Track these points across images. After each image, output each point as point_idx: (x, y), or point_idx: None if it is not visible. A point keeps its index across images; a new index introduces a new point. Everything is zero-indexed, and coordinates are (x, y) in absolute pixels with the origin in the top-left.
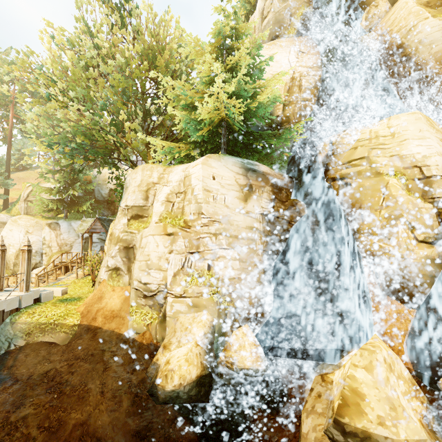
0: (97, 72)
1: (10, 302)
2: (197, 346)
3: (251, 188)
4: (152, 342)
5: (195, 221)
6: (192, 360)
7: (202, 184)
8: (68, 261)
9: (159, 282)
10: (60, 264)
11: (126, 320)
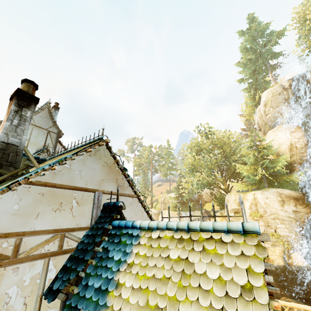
0: (201, 156)
1: None
2: (279, 256)
3: (284, 201)
4: None
5: (264, 214)
6: (279, 258)
7: (263, 201)
8: None
9: None
10: None
11: None
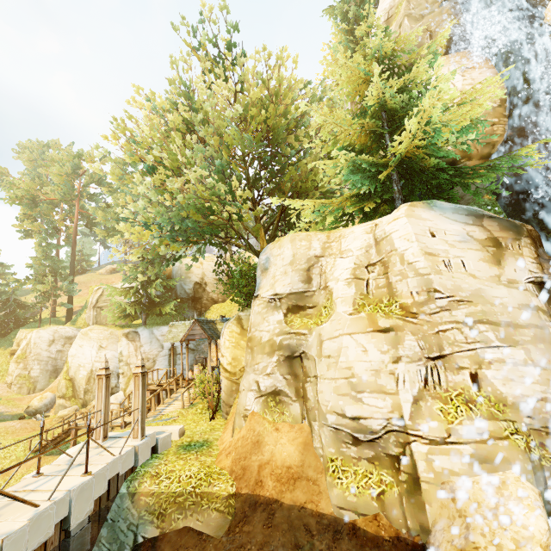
0: (195, 137)
1: (125, 458)
2: None
3: (498, 244)
4: (400, 535)
5: (424, 304)
6: None
7: (418, 246)
8: (154, 382)
9: (387, 415)
10: (151, 388)
11: (323, 486)
